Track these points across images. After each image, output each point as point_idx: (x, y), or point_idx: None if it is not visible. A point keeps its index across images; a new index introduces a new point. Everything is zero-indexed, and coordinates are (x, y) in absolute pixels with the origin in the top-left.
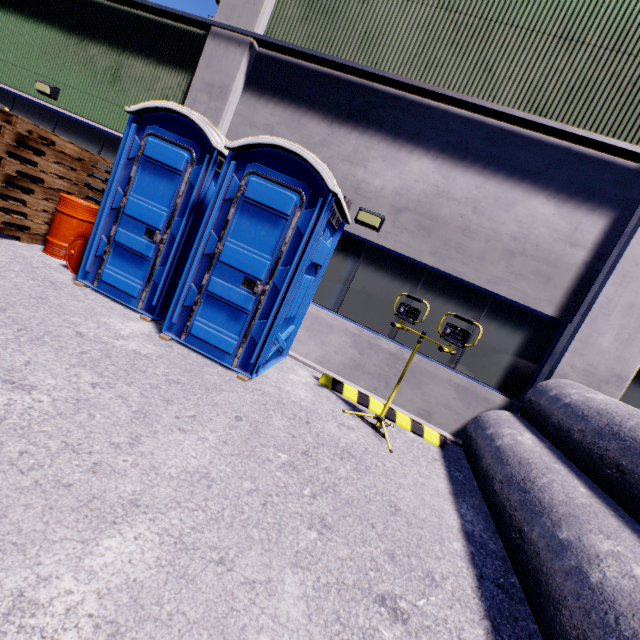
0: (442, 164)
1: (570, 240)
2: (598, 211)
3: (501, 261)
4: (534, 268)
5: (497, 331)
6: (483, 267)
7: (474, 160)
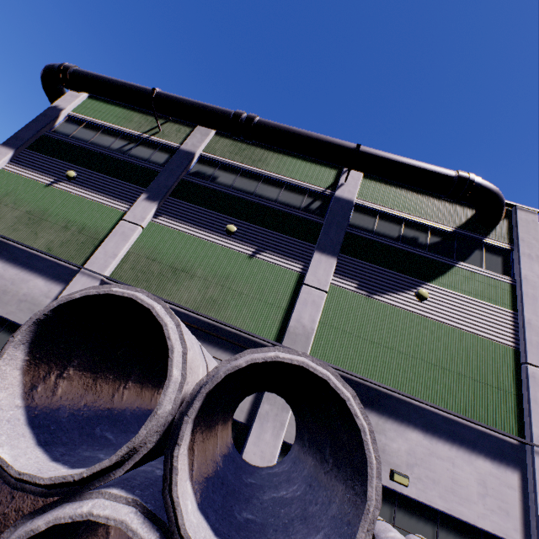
0: (6, 265)
1: (47, 295)
2: (60, 284)
3: (16, 304)
4: (29, 307)
5: (7, 337)
6: (7, 307)
7: (20, 264)
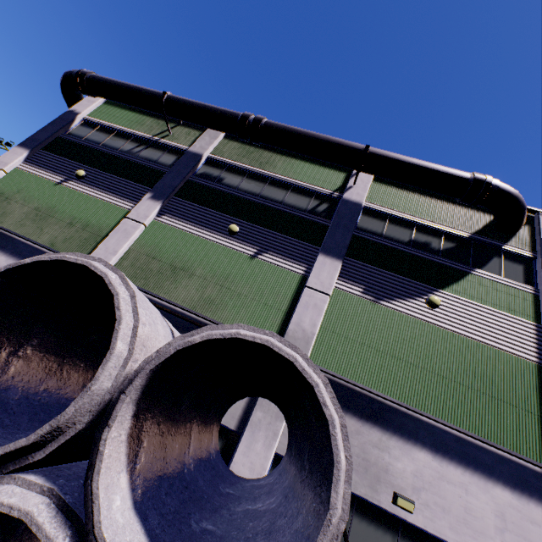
0: (9, 258)
1: None
2: None
3: None
4: None
5: None
6: None
7: (23, 258)
